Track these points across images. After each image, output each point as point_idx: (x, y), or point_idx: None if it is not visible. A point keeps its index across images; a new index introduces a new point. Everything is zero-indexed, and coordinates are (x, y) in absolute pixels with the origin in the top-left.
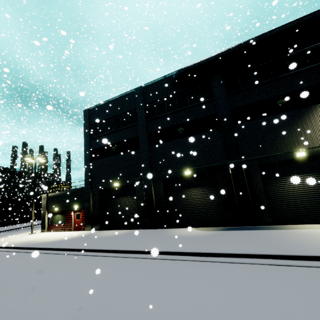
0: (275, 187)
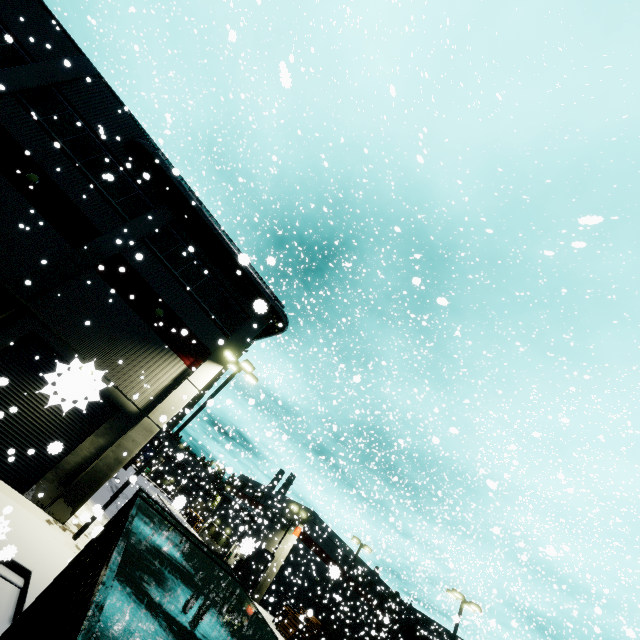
0: (5, 373)
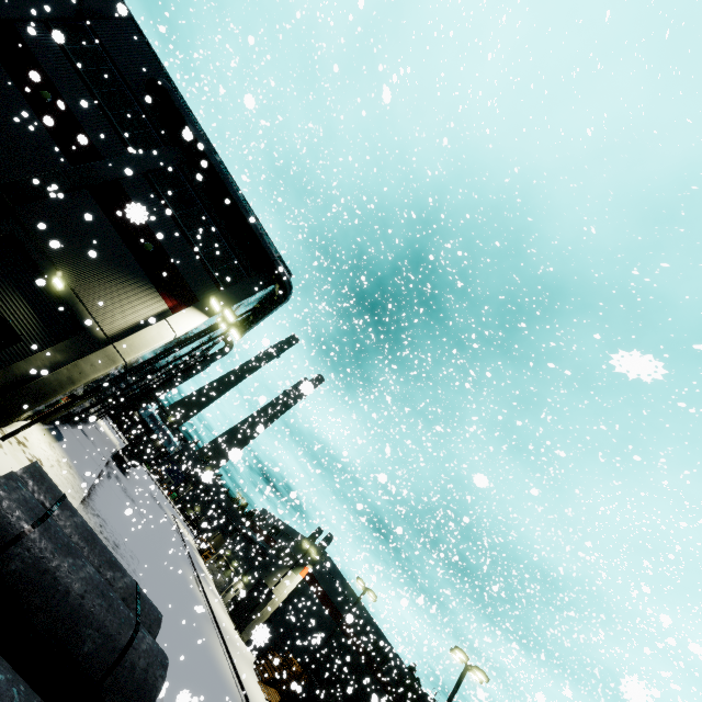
0: None
